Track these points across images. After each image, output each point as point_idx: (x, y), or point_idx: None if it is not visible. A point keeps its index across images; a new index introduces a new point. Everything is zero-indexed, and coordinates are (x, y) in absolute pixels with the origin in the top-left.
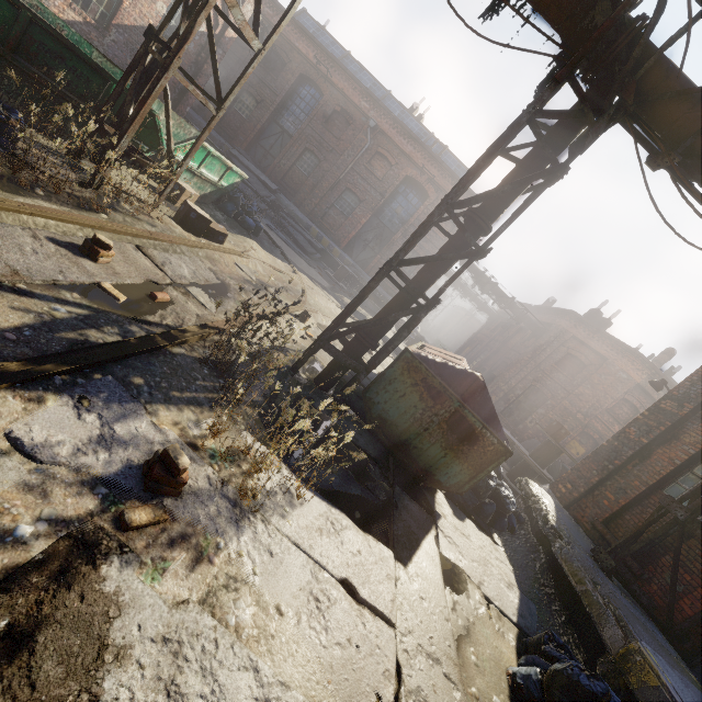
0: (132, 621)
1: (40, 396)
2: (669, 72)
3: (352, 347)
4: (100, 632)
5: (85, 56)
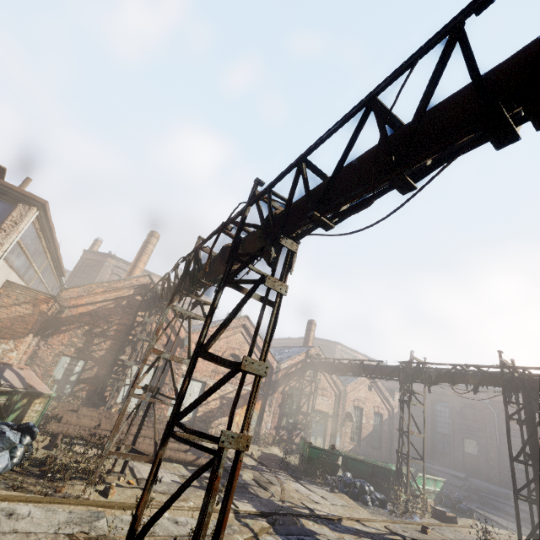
0: None
1: None
2: (535, 382)
3: None
4: None
5: (384, 467)
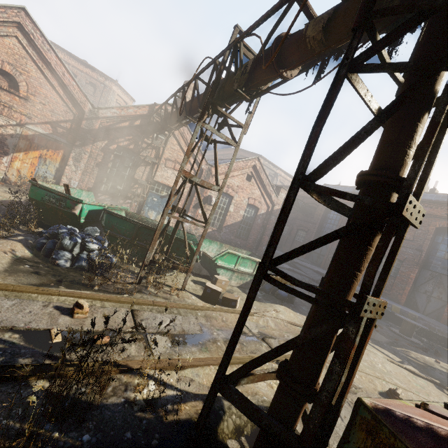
0: None
1: None
2: None
3: (276, 394)
4: None
5: None
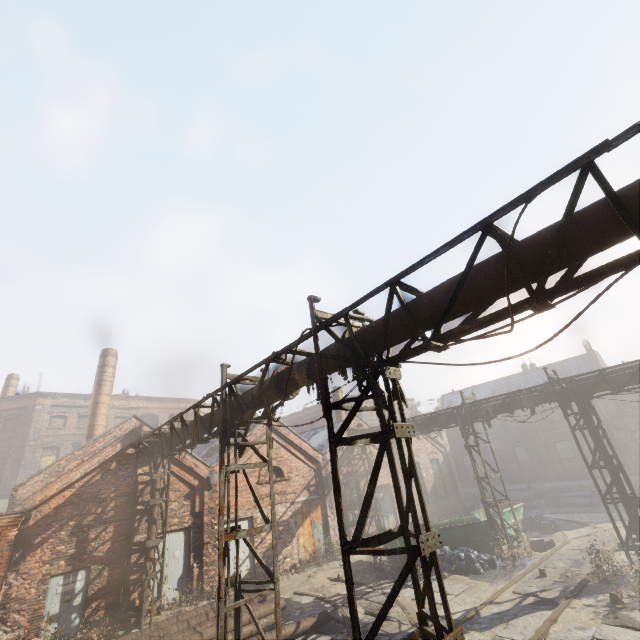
0: (632, 615)
1: (579, 598)
2: (583, 387)
3: (639, 539)
4: (628, 616)
5: (475, 522)
